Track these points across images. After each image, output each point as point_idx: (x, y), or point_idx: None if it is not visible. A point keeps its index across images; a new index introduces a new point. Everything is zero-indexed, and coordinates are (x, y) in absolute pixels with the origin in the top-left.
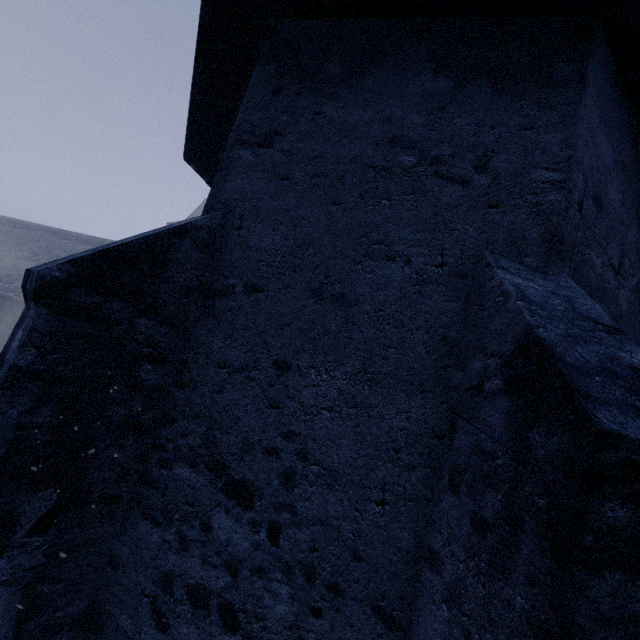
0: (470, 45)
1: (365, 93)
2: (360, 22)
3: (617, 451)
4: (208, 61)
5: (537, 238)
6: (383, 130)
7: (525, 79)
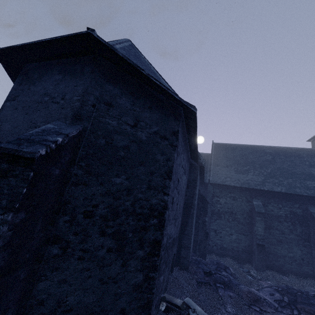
0: (68, 65)
1: (41, 82)
2: (45, 62)
3: (1, 150)
4: (15, 78)
5: (70, 115)
6: (43, 91)
7: (78, 73)
